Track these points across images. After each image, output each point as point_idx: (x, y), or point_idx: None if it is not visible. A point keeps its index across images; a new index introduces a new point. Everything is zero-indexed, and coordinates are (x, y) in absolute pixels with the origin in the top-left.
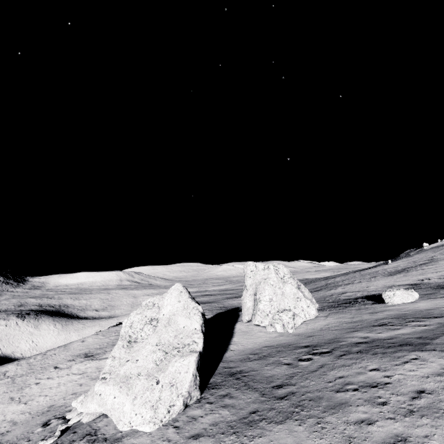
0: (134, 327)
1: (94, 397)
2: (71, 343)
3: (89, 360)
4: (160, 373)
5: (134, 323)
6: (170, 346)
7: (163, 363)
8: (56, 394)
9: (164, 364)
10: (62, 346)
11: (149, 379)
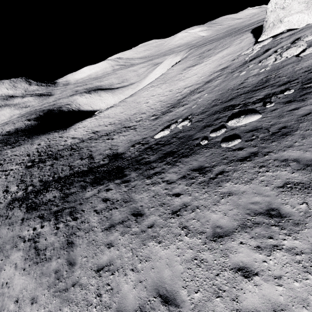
0: (279, 3)
1: (282, 25)
2: (164, 74)
3: (198, 65)
4: (311, 7)
5: (278, 2)
6: (305, 2)
7: (309, 5)
8: (209, 67)
9: (310, 5)
10: (161, 76)
11: (307, 10)
